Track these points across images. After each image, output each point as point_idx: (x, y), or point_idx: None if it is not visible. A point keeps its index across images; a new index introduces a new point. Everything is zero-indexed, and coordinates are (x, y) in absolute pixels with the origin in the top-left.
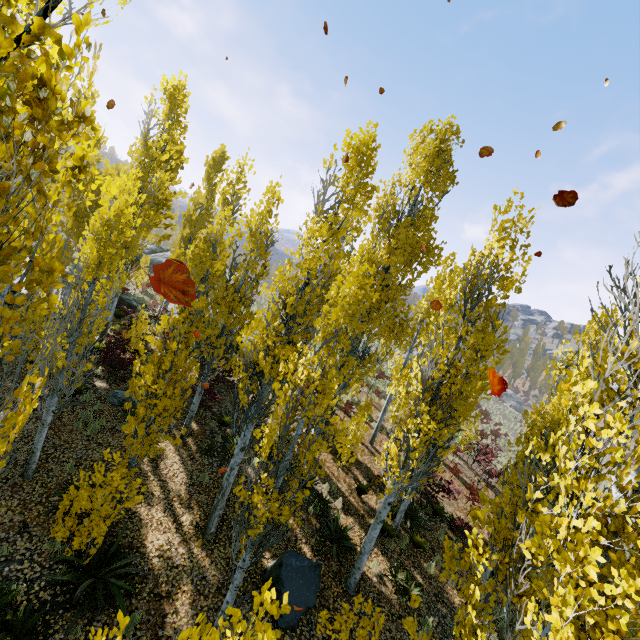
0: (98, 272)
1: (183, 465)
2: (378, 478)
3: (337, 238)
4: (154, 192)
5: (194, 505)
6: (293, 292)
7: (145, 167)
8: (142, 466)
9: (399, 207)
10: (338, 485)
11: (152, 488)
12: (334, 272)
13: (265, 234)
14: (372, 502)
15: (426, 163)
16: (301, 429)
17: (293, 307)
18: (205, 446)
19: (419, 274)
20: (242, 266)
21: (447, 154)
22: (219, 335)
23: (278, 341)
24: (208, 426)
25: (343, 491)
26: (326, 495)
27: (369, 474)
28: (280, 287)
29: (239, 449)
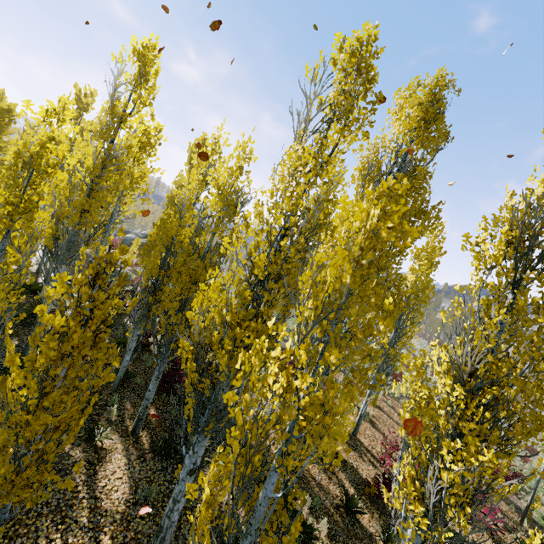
0: (8, 222)
1: (128, 472)
2: (367, 483)
3: (326, 169)
4: (118, 153)
5: (130, 539)
6: (264, 247)
7: (108, 126)
8: (74, 475)
9: (386, 165)
10: (320, 496)
11: (78, 511)
12: (321, 221)
13: (234, 192)
14: (364, 522)
15: (419, 112)
16: (273, 485)
17: (263, 266)
18: (160, 443)
19: (413, 239)
20: (208, 229)
21: (442, 104)
22: (181, 309)
23: (240, 316)
24: (169, 414)
25: (327, 506)
26: (306, 513)
27: (356, 478)
28: (248, 244)
29: (186, 471)
